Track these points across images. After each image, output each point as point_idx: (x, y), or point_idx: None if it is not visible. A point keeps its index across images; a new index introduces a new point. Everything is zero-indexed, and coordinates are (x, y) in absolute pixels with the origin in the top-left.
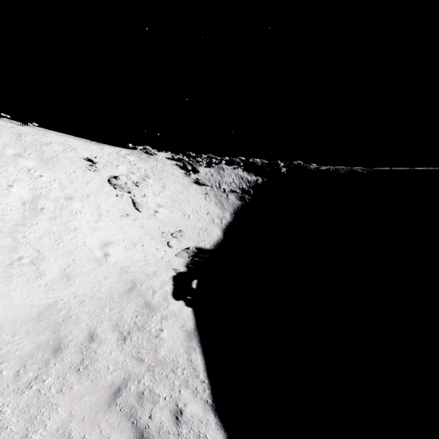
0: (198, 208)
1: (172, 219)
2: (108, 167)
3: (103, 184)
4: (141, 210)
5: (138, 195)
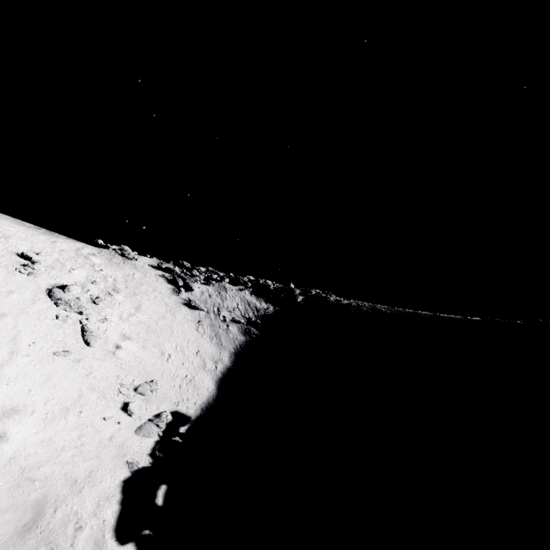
0: (185, 343)
1: (142, 361)
2: (54, 270)
3: (37, 296)
4: (93, 345)
5: (93, 318)
